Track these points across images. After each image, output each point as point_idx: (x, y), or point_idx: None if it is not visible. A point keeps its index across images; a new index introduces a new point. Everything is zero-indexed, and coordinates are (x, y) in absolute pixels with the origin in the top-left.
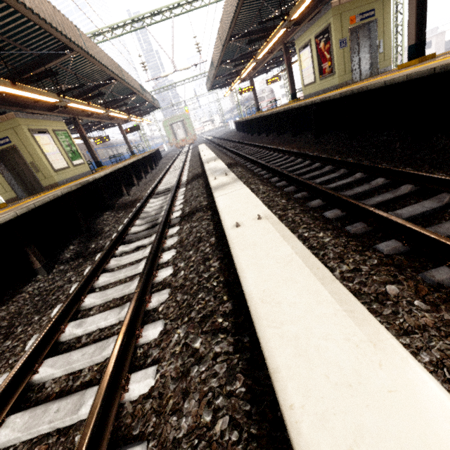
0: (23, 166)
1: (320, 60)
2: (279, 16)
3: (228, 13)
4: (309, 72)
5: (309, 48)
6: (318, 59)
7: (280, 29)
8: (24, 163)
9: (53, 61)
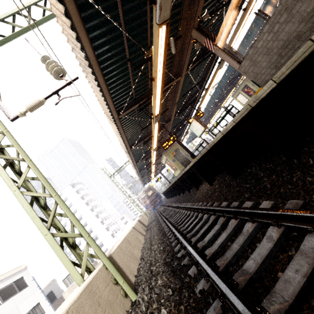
0: (182, 158)
1: (247, 93)
2: (225, 93)
3: (214, 98)
4: (244, 100)
5: (240, 94)
6: (246, 94)
7: (232, 92)
8: (182, 156)
9: (184, 122)
